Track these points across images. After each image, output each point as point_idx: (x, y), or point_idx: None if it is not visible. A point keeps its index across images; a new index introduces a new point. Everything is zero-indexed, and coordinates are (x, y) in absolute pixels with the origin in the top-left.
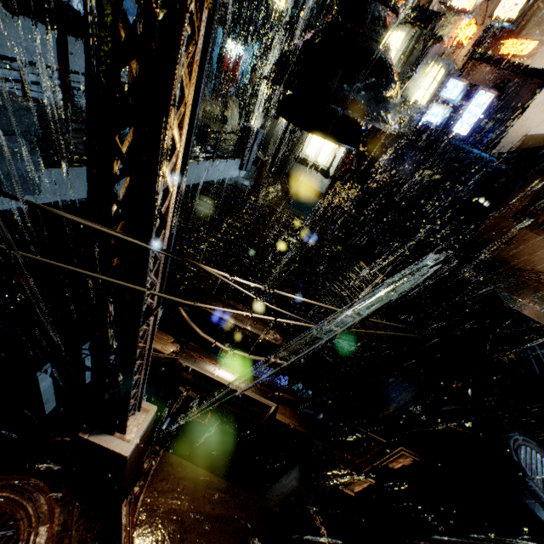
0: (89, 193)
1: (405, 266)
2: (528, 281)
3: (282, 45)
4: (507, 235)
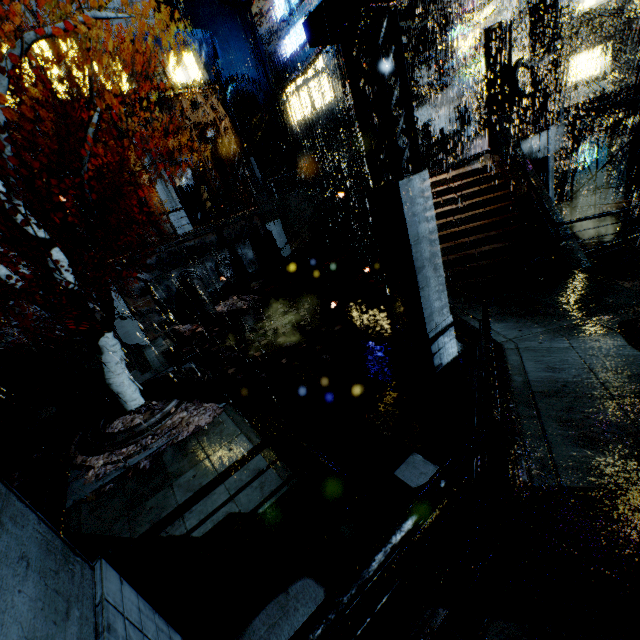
0: None
1: None
2: None
3: (522, 42)
4: None
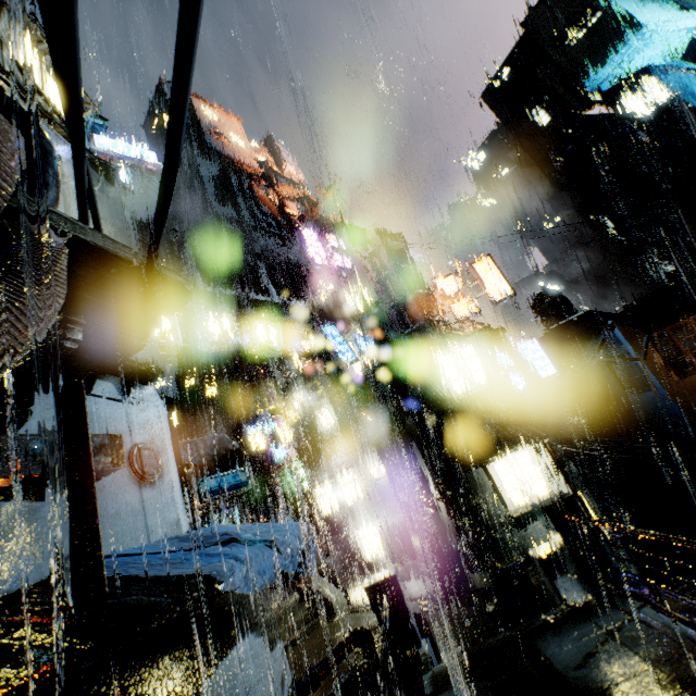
0: None
1: (674, 532)
2: None
3: (377, 439)
4: None
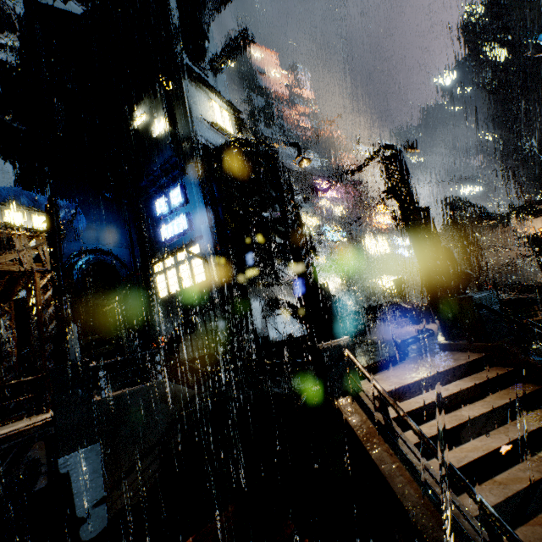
0: (467, 255)
1: None
2: (523, 270)
3: (342, 269)
4: (490, 263)
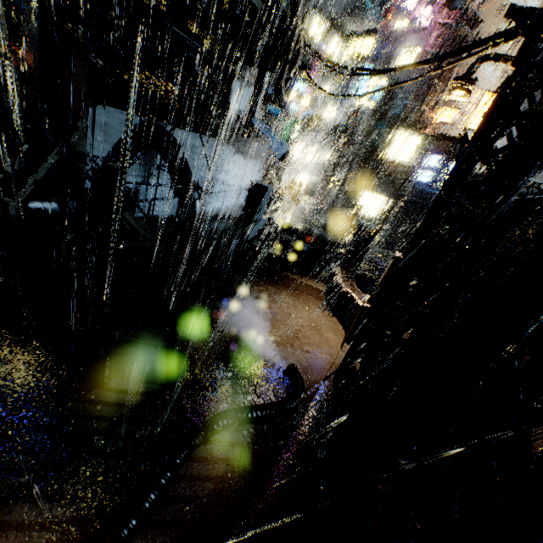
0: None
1: None
2: None
3: (339, 143)
4: None
